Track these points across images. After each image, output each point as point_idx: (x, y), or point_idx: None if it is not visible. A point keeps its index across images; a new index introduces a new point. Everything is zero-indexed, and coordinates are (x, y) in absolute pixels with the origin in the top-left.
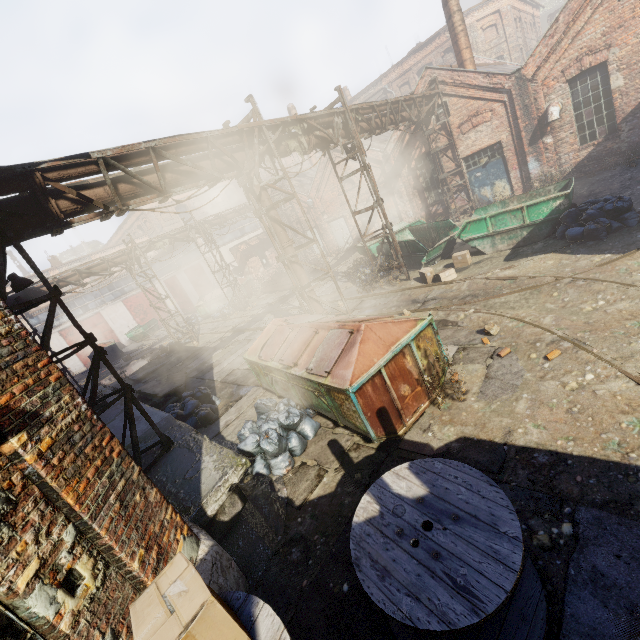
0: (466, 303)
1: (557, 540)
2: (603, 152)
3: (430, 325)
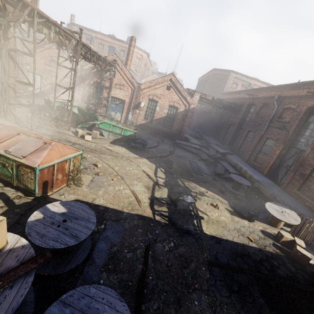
0: (92, 152)
1: (99, 230)
2: (147, 125)
3: (81, 154)
